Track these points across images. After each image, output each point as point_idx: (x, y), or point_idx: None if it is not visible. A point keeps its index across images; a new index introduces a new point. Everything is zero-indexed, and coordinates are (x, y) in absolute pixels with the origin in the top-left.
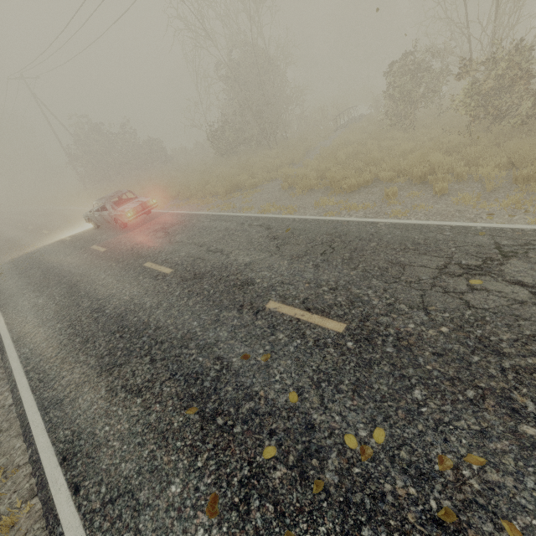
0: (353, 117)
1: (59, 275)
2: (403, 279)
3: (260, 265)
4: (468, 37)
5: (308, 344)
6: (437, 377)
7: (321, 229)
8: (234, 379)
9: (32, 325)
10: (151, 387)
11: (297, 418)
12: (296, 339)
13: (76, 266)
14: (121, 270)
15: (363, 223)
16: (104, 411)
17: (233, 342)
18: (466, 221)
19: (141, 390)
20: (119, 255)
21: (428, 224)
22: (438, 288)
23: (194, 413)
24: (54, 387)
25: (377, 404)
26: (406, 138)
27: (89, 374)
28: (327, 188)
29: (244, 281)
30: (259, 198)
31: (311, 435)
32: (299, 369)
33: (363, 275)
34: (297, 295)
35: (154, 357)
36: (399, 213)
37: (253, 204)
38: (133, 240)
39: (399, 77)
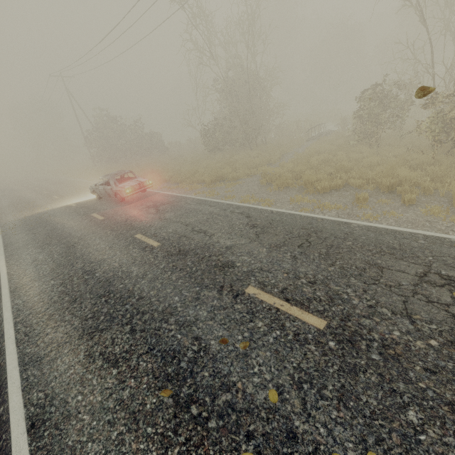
0: (323, 132)
1: (60, 236)
2: (382, 281)
3: (241, 249)
4: (433, 75)
5: (288, 337)
6: (433, 398)
7: (297, 222)
8: (212, 364)
9: (29, 278)
10: (128, 358)
11: (277, 422)
12: (275, 330)
13: (76, 230)
14: (115, 238)
15: (337, 222)
16: (79, 377)
17: (212, 323)
18: (437, 232)
19: (118, 361)
20: (114, 225)
21: (401, 230)
22: (420, 296)
23: (168, 396)
24: (37, 343)
25: (366, 421)
26: (371, 153)
27: (71, 335)
28: (301, 188)
29: (224, 263)
30: (240, 189)
31: (294, 447)
32: (279, 364)
33: (340, 273)
34: (276, 283)
35: (134, 327)
36: (370, 216)
37: (234, 194)
38: (128, 213)
39: (368, 102)
